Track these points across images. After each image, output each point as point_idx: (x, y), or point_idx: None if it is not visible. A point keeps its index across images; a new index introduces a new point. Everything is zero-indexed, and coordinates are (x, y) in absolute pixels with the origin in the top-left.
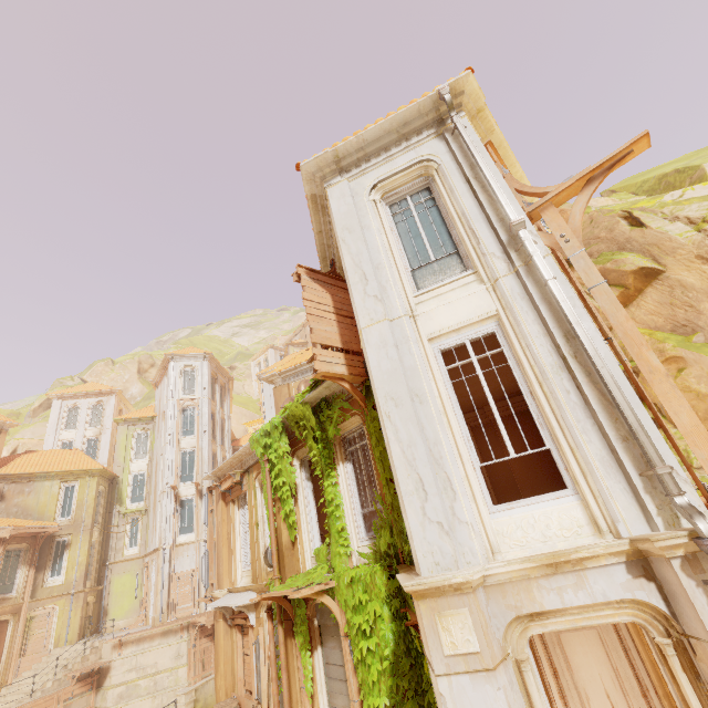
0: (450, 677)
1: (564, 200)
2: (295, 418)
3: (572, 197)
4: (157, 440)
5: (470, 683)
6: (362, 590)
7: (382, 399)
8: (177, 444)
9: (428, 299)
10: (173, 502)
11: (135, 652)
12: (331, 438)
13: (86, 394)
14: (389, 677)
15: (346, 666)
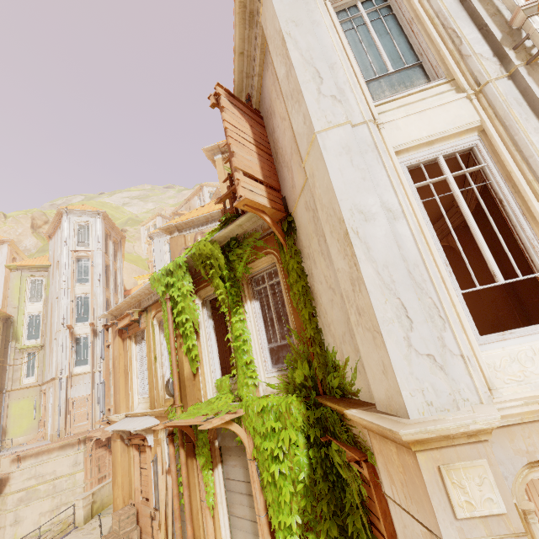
0: None
1: None
2: (202, 257)
3: None
4: (52, 286)
5: None
6: (273, 418)
7: (347, 213)
8: (72, 289)
9: (392, 108)
10: (68, 339)
11: (34, 463)
12: (239, 277)
13: None
14: (303, 498)
15: (253, 485)
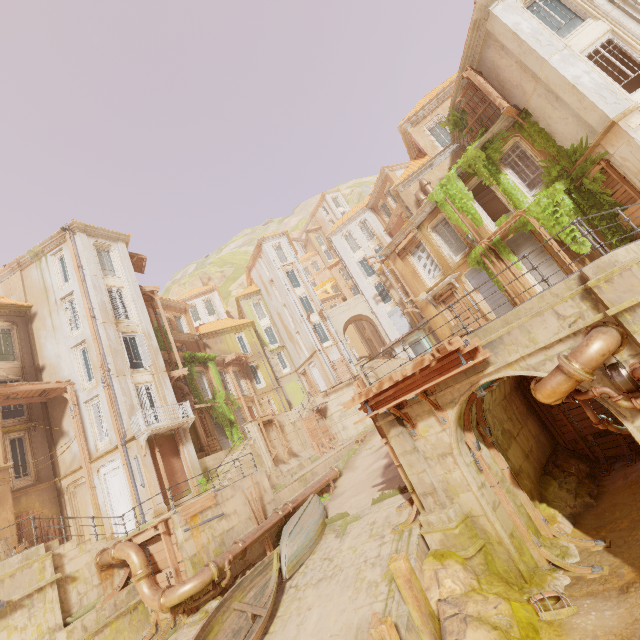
0: (636, 133)
1: None
2: (468, 162)
3: None
4: (272, 302)
5: None
6: (546, 200)
7: (570, 80)
8: (295, 292)
9: (572, 39)
10: (310, 326)
11: (337, 396)
12: (495, 160)
13: (196, 295)
14: (574, 216)
15: (544, 237)
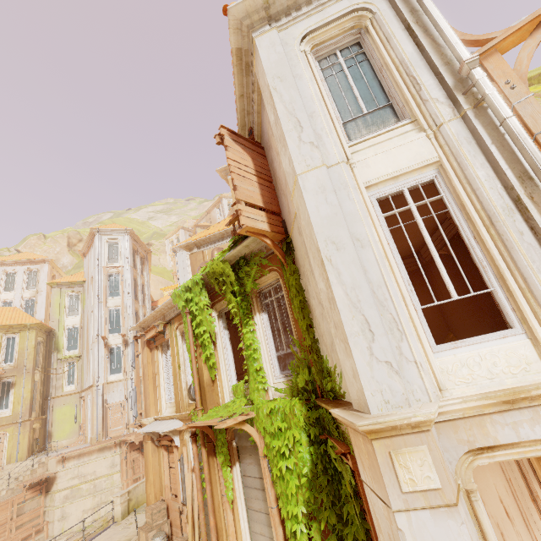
0: (409, 513)
1: (506, 49)
2: (215, 275)
3: (515, 46)
4: (87, 300)
5: (431, 518)
6: (280, 419)
7: (322, 244)
8: (105, 303)
9: (364, 148)
10: (103, 350)
11: (76, 464)
12: (249, 292)
13: (21, 262)
14: (307, 490)
15: (265, 480)
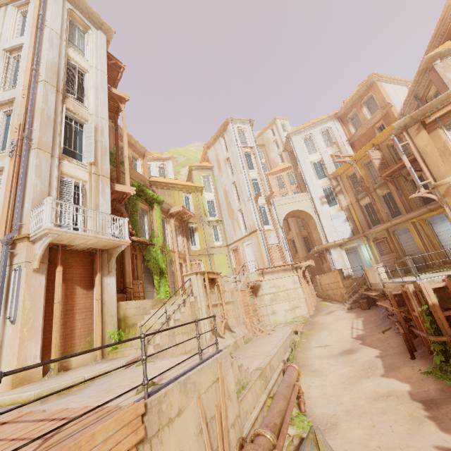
0: None
1: None
2: None
3: None
4: (221, 178)
5: None
6: None
7: None
8: (248, 173)
9: None
10: (255, 206)
11: (272, 277)
12: None
13: (153, 159)
14: None
15: None
